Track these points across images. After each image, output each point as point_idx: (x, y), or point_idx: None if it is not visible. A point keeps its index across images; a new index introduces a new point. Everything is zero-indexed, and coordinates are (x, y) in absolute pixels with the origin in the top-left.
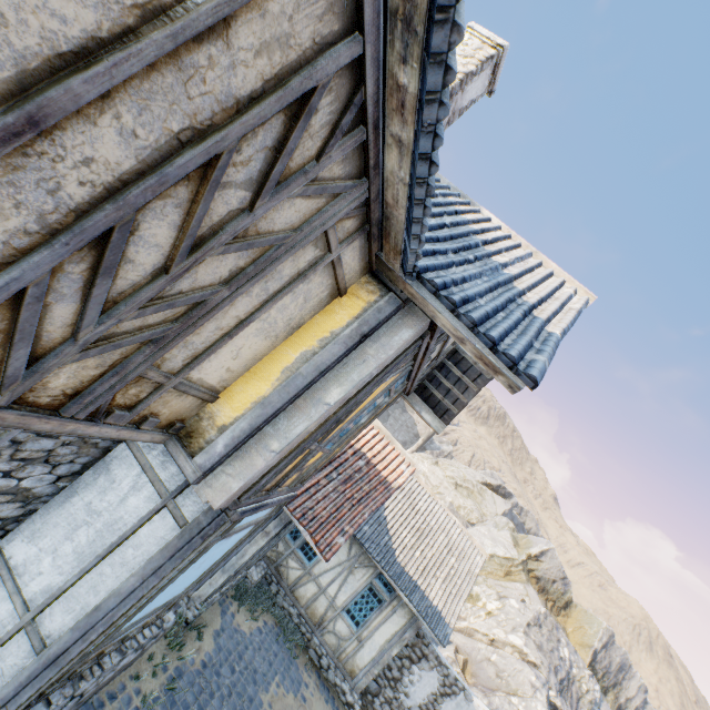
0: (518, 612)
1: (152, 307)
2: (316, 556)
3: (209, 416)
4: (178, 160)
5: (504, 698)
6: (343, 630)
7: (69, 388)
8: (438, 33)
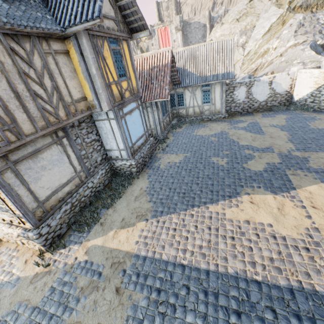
0: (288, 33)
1: (52, 96)
2: (184, 103)
3: (90, 101)
4: (23, 79)
5: (289, 66)
6: (207, 108)
7: (65, 115)
8: (1, 24)
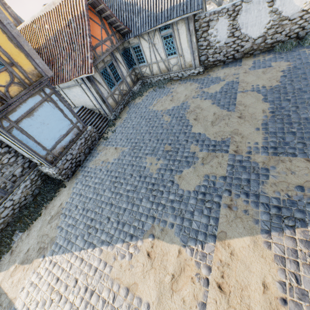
0: None
1: None
2: (144, 58)
3: None
4: None
5: None
6: (174, 61)
7: None
8: None
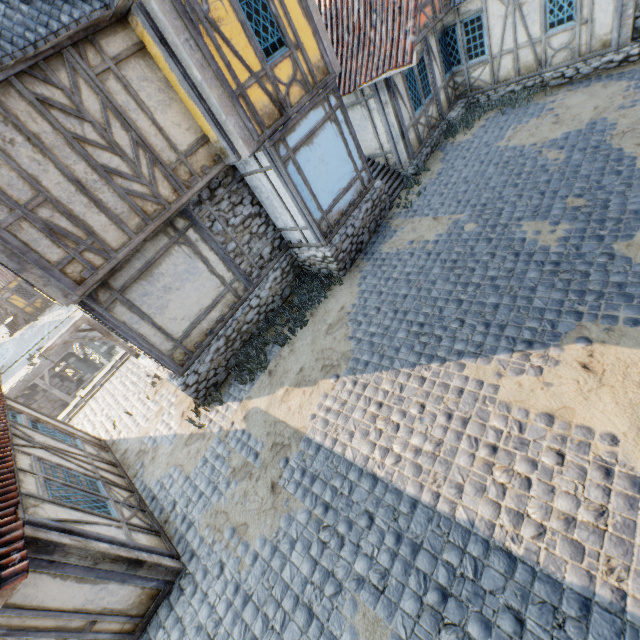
0: None
1: (137, 163)
2: (484, 45)
3: (215, 144)
4: (79, 151)
5: None
6: (562, 41)
7: (172, 192)
8: None
